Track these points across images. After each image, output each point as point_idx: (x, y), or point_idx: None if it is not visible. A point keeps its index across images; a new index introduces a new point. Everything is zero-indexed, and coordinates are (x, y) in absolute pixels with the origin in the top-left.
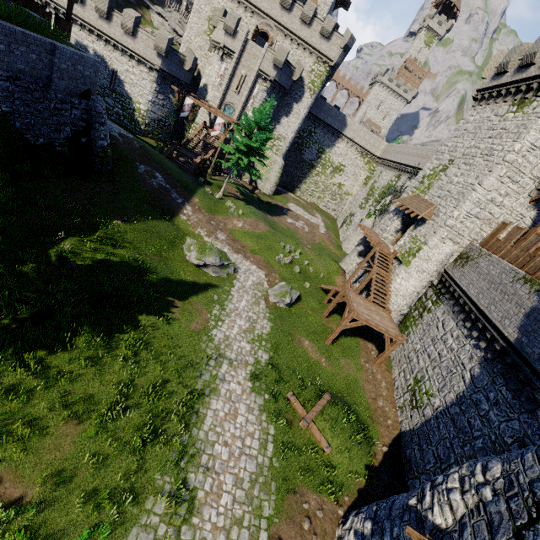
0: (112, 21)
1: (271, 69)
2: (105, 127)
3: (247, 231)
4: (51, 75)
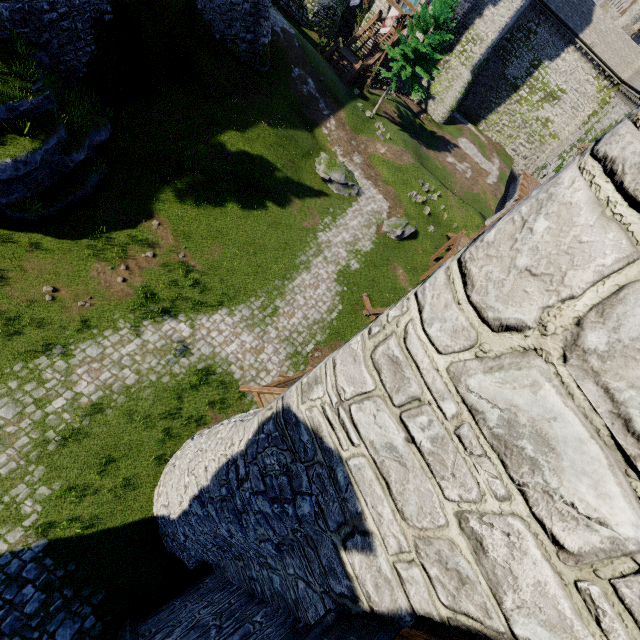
0: None
1: None
2: (268, 23)
3: (387, 160)
4: None
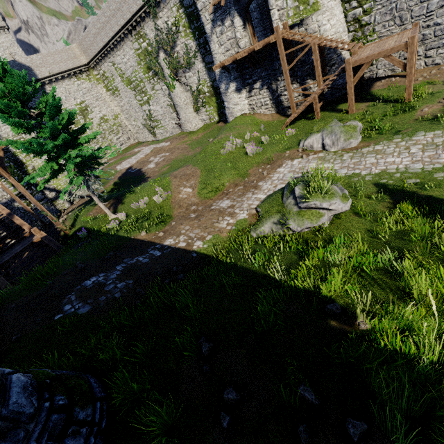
0: None
1: None
2: None
3: (201, 183)
4: None
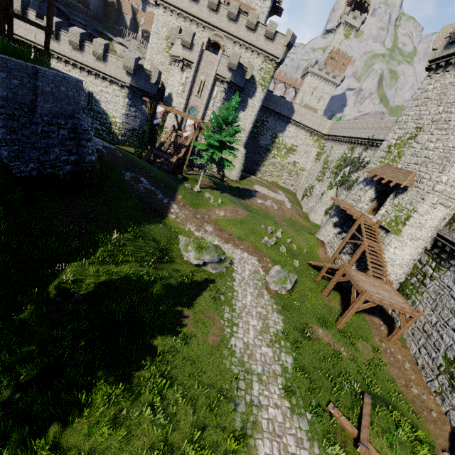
0: (84, 51)
1: (226, 72)
2: (91, 143)
3: (230, 219)
4: (35, 99)
